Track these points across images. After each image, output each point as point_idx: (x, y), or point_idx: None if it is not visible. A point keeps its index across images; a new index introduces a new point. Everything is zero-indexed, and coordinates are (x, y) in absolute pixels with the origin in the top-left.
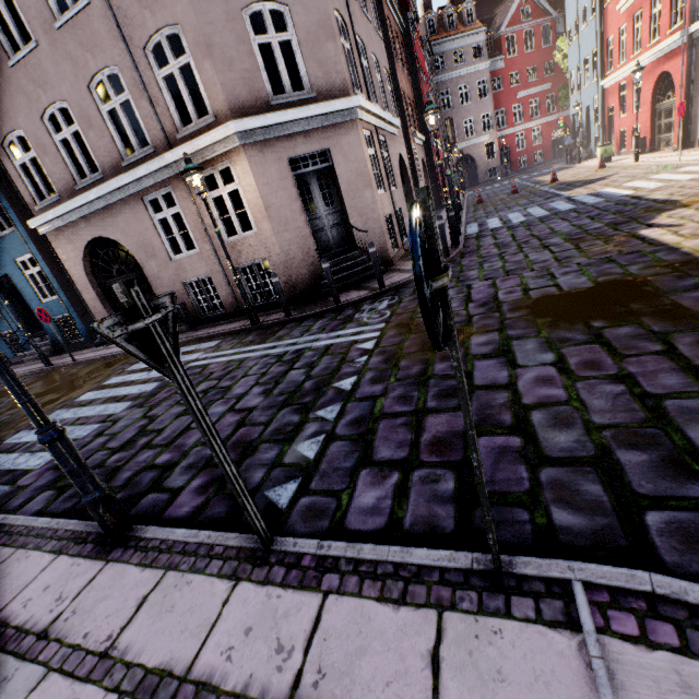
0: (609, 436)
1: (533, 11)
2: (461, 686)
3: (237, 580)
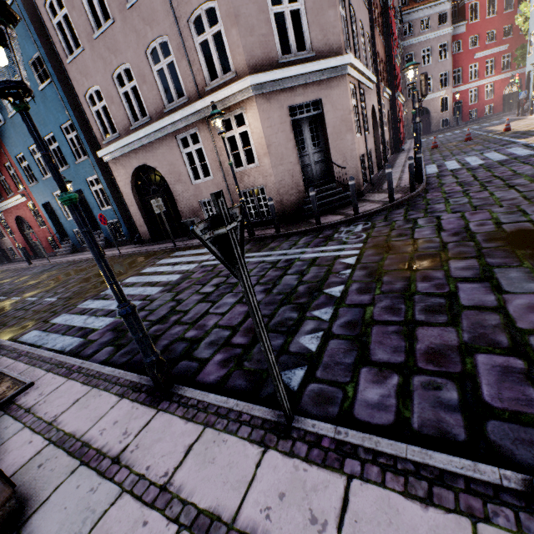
0: None
1: None
2: None
3: (265, 447)
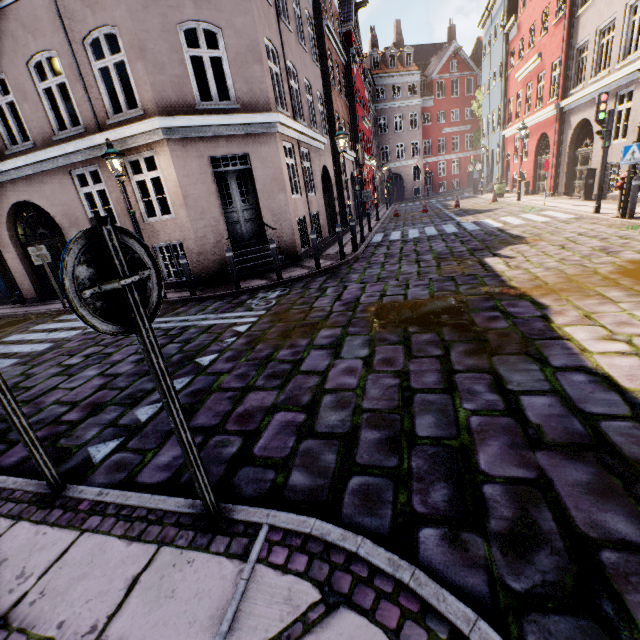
0: (365, 418)
1: (460, 65)
2: (140, 601)
3: (18, 520)
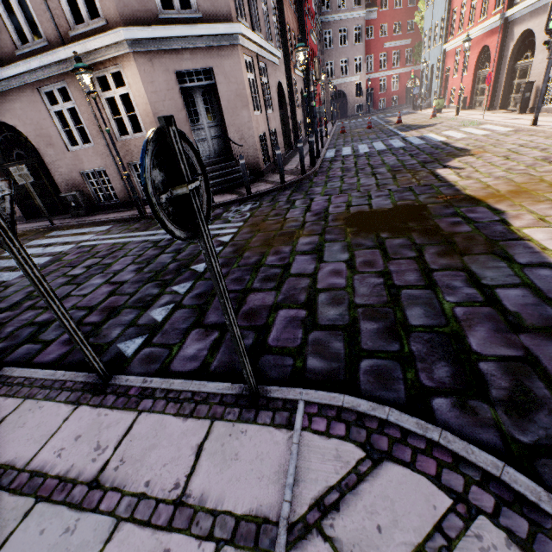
0: (361, 312)
1: None
2: (210, 464)
3: (78, 405)
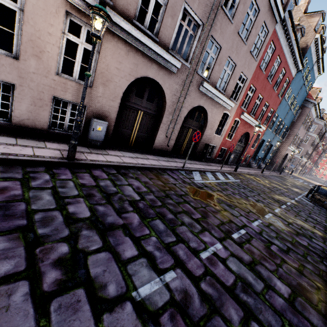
0: None
1: None
2: None
3: None
